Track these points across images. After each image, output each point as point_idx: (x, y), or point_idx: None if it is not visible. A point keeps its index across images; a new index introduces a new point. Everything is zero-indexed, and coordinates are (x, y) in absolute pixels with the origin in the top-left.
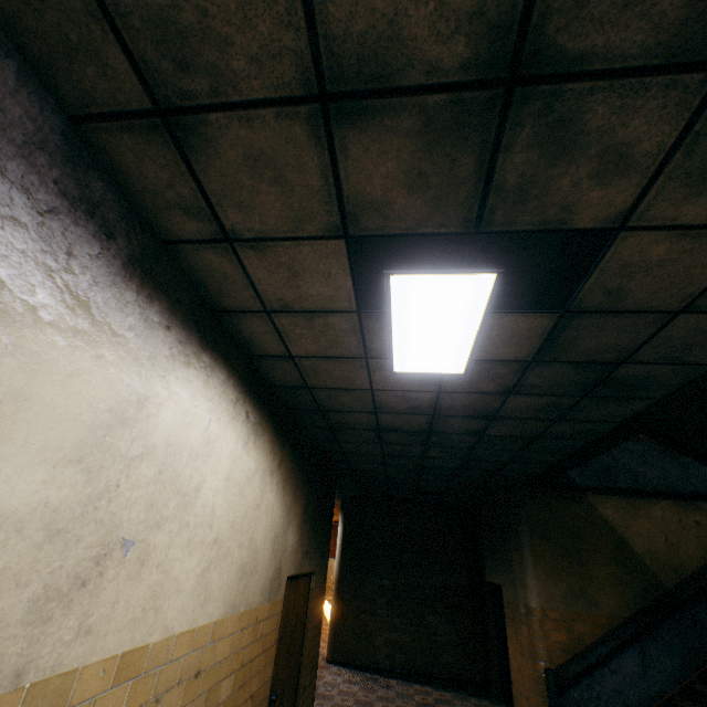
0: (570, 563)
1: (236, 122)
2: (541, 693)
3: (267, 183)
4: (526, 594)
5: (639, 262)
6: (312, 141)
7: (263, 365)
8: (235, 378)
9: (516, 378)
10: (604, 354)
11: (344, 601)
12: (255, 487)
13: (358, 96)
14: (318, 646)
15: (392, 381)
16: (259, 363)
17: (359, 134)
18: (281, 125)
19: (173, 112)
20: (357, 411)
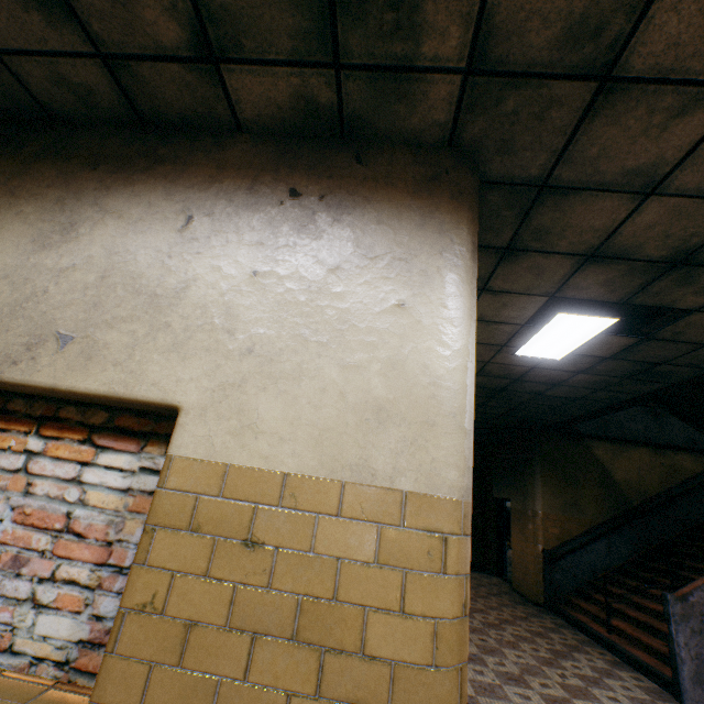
0: (568, 485)
1: (540, 256)
2: (538, 563)
3: (531, 275)
4: (534, 504)
5: (697, 323)
6: (569, 266)
7: None
8: None
9: (591, 365)
10: (654, 358)
11: None
12: None
13: (606, 258)
14: None
15: (507, 359)
16: None
17: (595, 267)
18: (560, 260)
19: (513, 250)
20: None
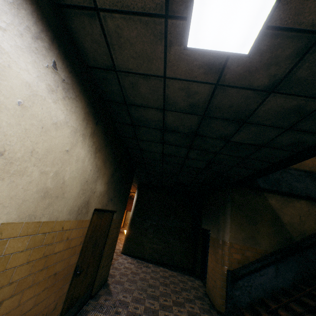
0: (249, 224)
1: None
2: (223, 280)
3: None
4: (224, 235)
5: None
6: None
7: (74, 26)
8: (35, 9)
9: (290, 66)
10: None
11: (133, 229)
12: (64, 136)
13: None
14: (115, 247)
15: (183, 65)
16: (70, 24)
17: None
18: None
19: None
20: (151, 107)
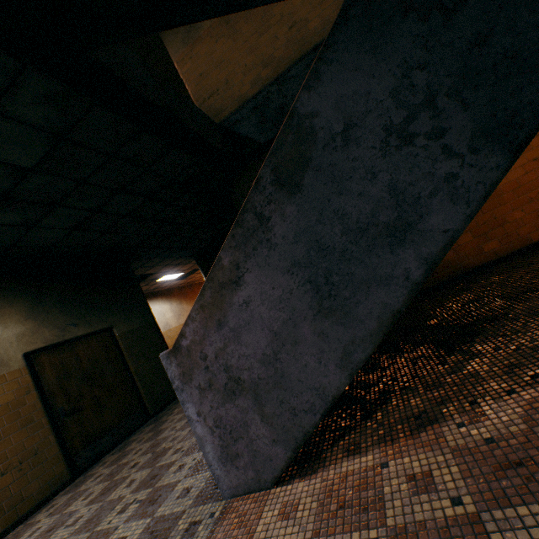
0: None
1: None
2: None
3: None
4: None
5: None
6: None
7: None
8: None
9: None
10: None
11: None
12: None
13: None
14: None
15: None
16: None
17: None
18: None
19: None
20: None
